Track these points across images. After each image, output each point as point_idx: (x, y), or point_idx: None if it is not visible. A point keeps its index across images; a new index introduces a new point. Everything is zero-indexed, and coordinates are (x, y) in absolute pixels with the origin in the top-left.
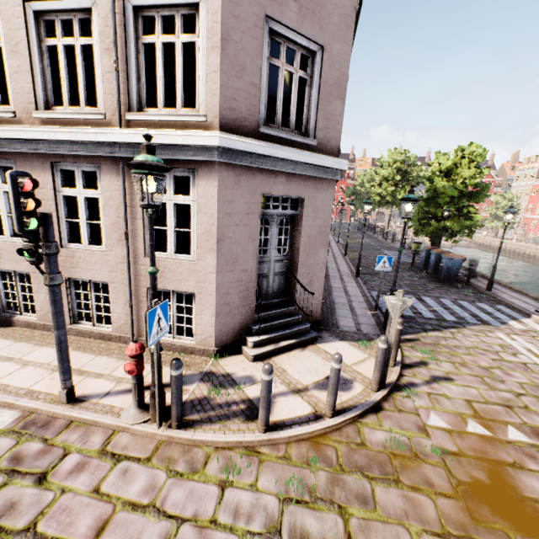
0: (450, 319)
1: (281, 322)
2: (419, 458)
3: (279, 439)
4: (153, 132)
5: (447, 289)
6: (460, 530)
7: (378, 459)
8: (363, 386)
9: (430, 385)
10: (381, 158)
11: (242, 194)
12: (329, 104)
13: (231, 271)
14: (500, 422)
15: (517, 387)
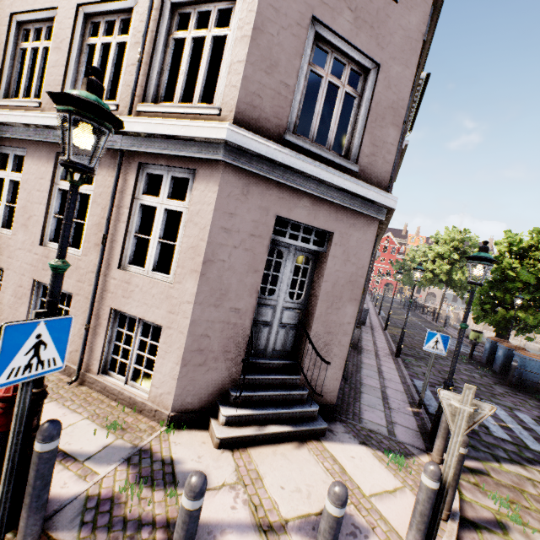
0: (537, 448)
1: (276, 394)
2: None
3: None
4: (156, 121)
5: (524, 399)
6: None
7: None
8: None
9: None
10: (437, 235)
11: (249, 208)
12: (380, 128)
13: (215, 306)
14: None
15: None
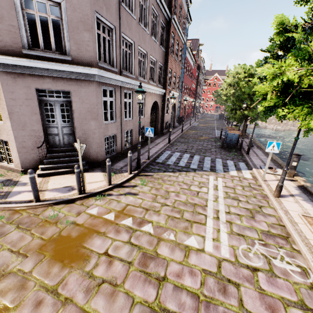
0: (192, 167)
1: (65, 159)
2: (56, 224)
3: None
4: None
5: (221, 152)
6: (25, 251)
7: (35, 221)
8: (77, 192)
9: (119, 196)
10: (229, 71)
11: (20, 88)
12: (78, 34)
13: (23, 130)
14: (129, 215)
15: (170, 202)
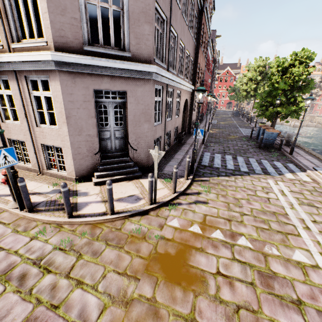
0: (243, 170)
1: (118, 165)
2: (145, 239)
3: (75, 222)
4: (21, 54)
5: (261, 152)
6: (133, 273)
7: (121, 237)
8: (145, 202)
9: (190, 205)
10: (249, 65)
11: (78, 89)
12: (138, 27)
13: (79, 135)
14: (214, 227)
15: (247, 211)
